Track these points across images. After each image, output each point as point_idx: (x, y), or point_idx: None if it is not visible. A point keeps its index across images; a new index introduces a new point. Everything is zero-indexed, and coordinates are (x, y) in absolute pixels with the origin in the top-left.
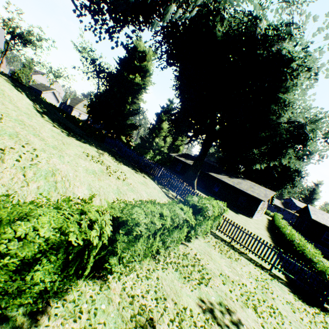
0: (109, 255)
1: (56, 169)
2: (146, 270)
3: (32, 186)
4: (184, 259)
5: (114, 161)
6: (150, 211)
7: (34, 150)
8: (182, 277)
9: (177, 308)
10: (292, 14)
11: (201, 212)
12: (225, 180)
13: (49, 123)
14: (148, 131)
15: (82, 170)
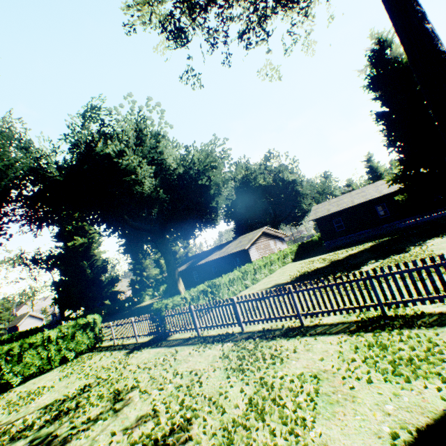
0: None
1: None
2: None
3: None
4: None
5: None
6: None
7: None
8: None
9: None
10: (100, 119)
11: (12, 353)
12: (212, 258)
13: None
14: (134, 271)
15: None
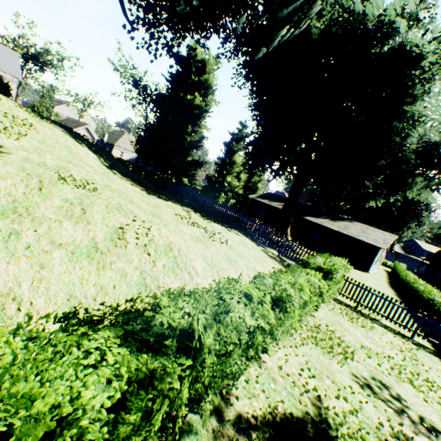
0: (264, 334)
1: (170, 242)
2: (289, 347)
3: (159, 266)
4: (319, 332)
5: (203, 219)
6: (287, 282)
7: (143, 223)
8: (325, 352)
9: (335, 385)
10: None
11: (328, 275)
12: (327, 225)
13: (126, 182)
14: (216, 168)
15: (189, 238)
